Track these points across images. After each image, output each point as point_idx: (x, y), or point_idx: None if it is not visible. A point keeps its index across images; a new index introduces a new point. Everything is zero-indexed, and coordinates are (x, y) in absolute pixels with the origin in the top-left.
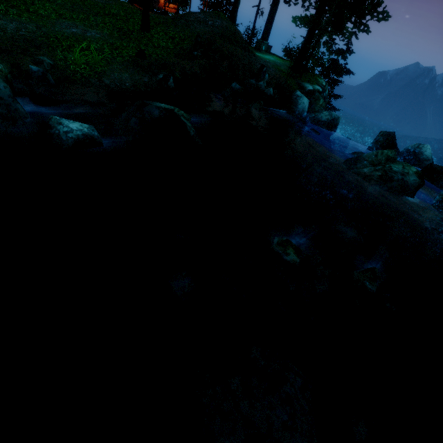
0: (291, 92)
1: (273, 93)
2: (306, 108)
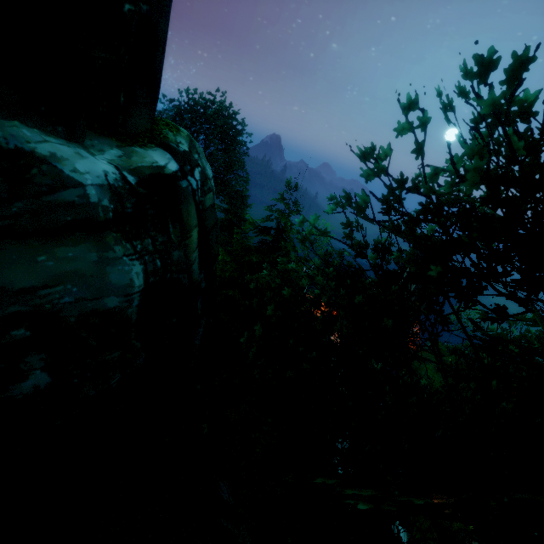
0: None
1: None
2: None
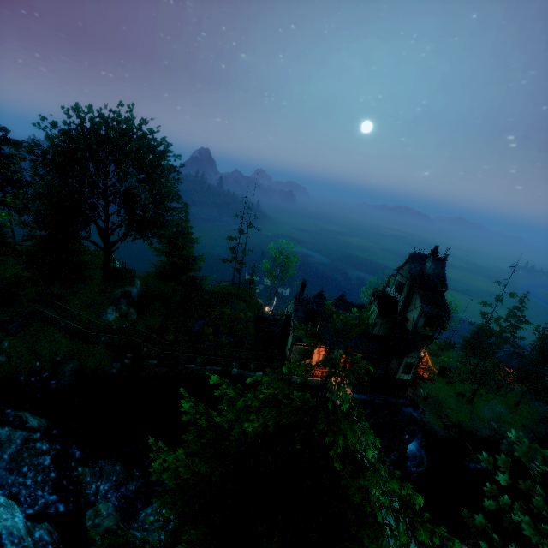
0: None
1: None
2: None
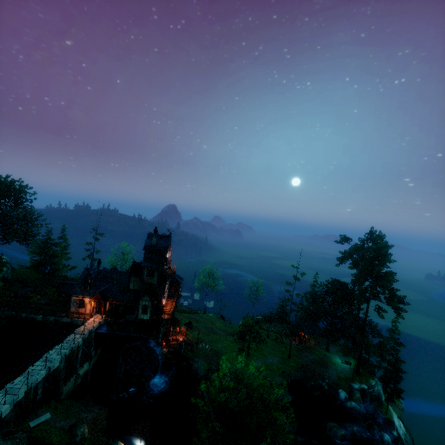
0: (340, 388)
1: (328, 388)
2: (344, 397)
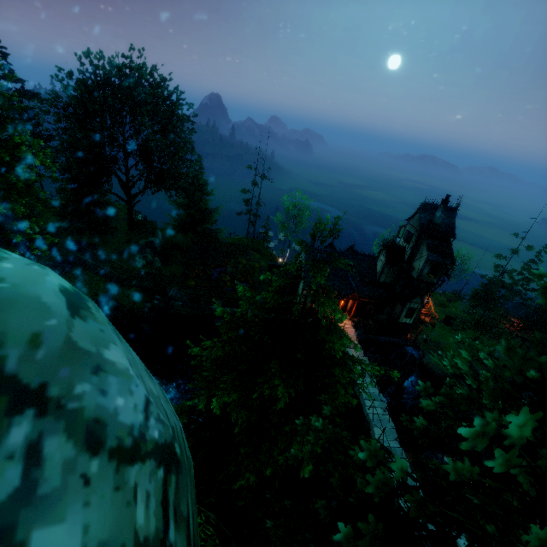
0: None
1: None
2: None
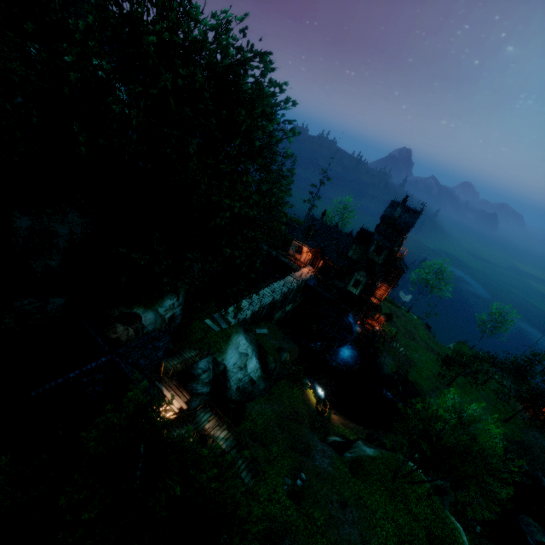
0: None
1: None
2: None
